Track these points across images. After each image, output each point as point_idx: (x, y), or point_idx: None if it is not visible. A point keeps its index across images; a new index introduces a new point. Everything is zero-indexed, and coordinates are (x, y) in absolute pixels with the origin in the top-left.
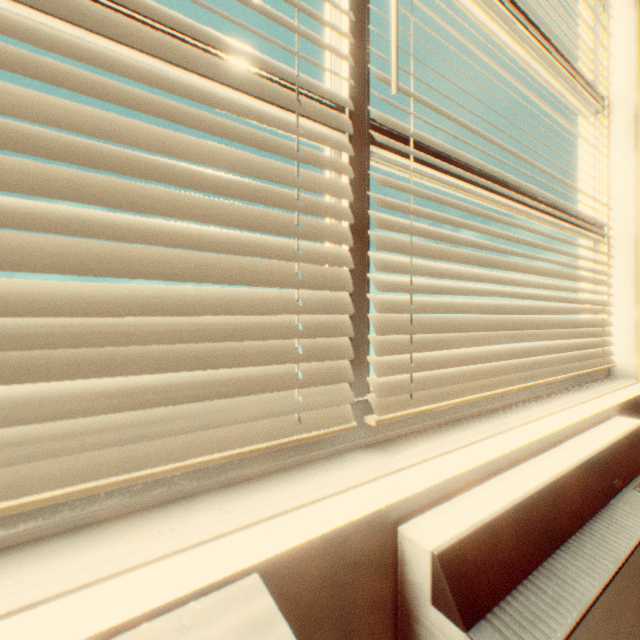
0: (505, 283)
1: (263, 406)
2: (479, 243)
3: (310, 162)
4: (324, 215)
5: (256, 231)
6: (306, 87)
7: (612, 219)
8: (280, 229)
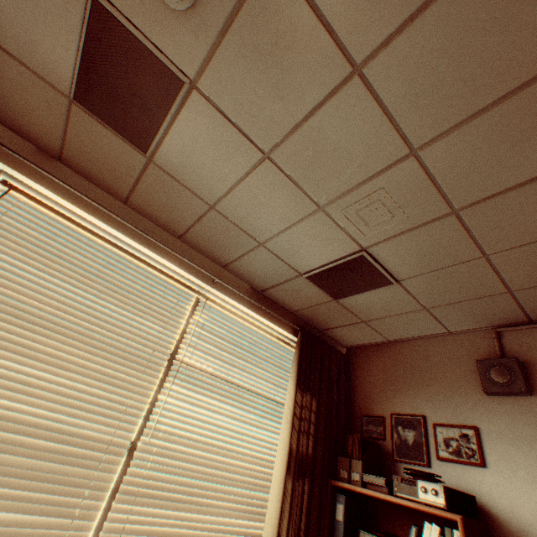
0: (187, 519)
1: None
2: (177, 497)
3: (102, 469)
4: (98, 488)
5: (69, 496)
6: (113, 443)
7: None
8: (79, 494)
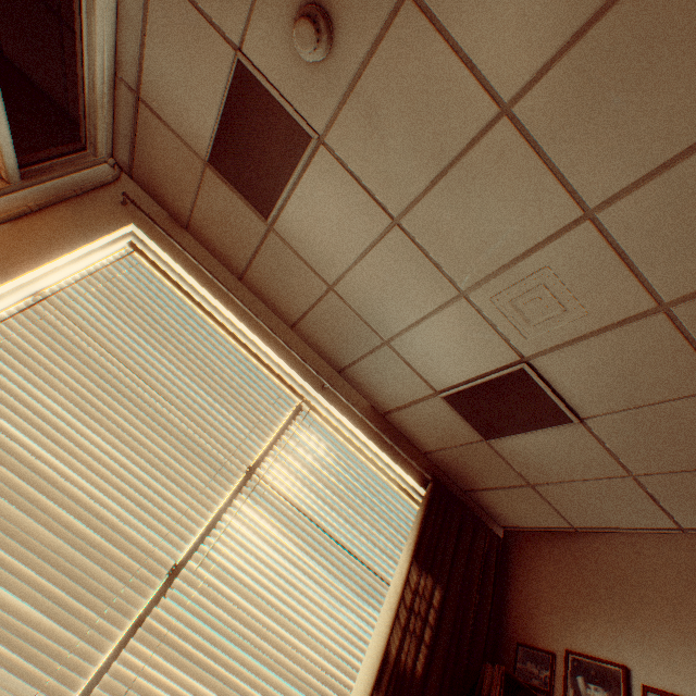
0: None
1: (21, 687)
2: (212, 666)
3: (132, 585)
4: (121, 610)
5: (86, 605)
6: (153, 556)
7: None
8: (97, 608)
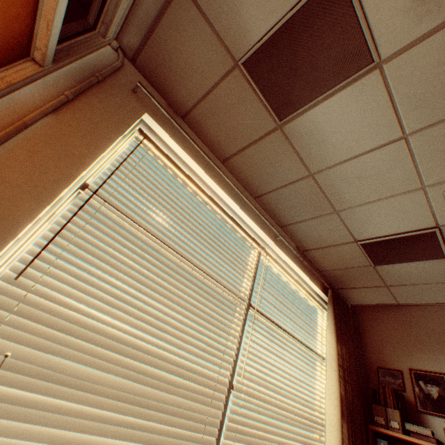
0: None
1: None
2: (260, 434)
3: (214, 406)
4: (212, 425)
5: (195, 431)
6: (219, 382)
7: (325, 420)
8: (200, 430)
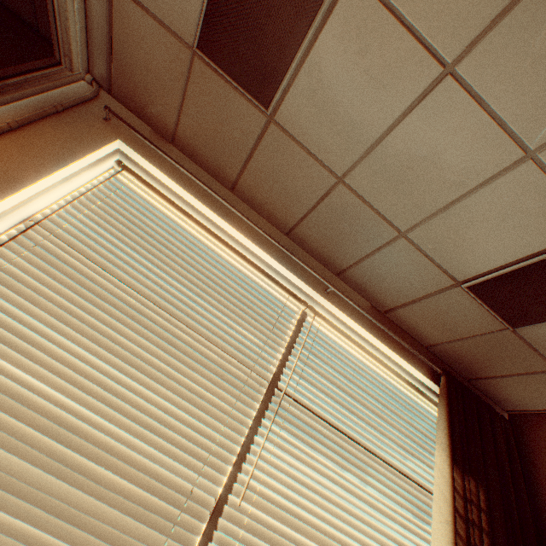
0: None
1: None
2: None
3: (175, 536)
4: None
5: None
6: (192, 497)
7: None
8: None
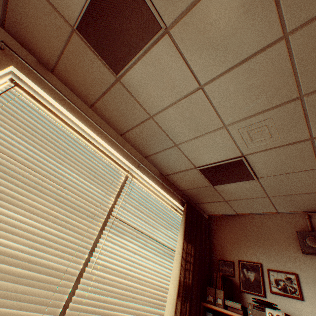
0: None
1: None
2: (106, 312)
3: (59, 291)
4: (55, 306)
5: (34, 311)
6: (67, 272)
7: None
8: (41, 310)
